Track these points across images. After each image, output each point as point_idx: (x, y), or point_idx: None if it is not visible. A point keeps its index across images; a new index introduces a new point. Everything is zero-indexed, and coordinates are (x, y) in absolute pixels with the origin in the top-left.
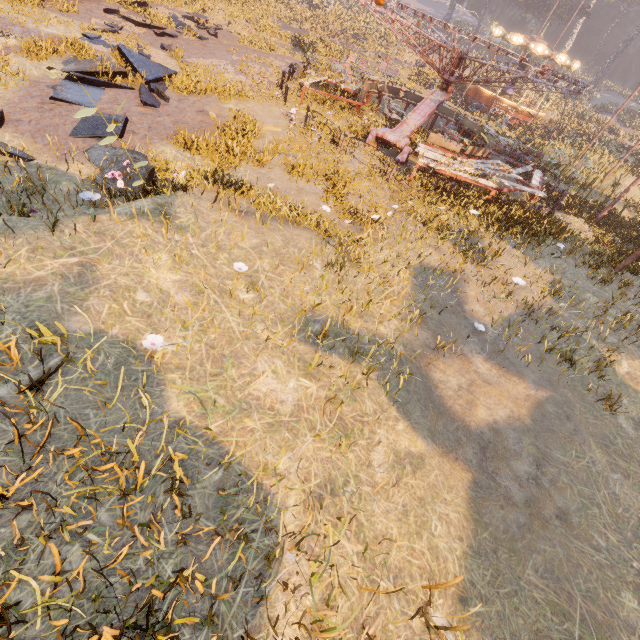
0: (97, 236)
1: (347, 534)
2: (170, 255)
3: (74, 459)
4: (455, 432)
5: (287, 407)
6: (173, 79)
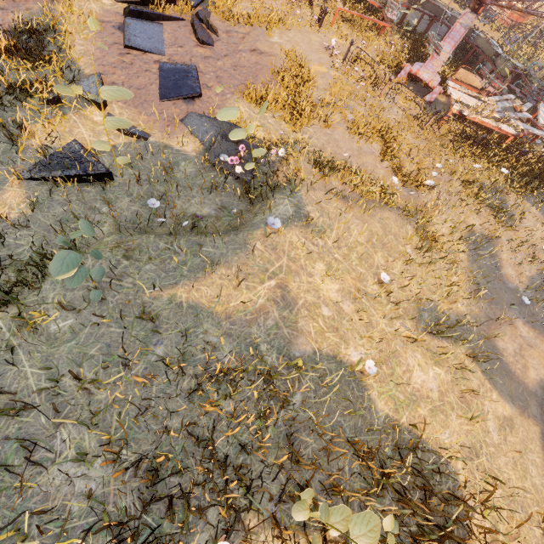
0: (274, 253)
1: (491, 483)
2: (324, 263)
3: (348, 455)
4: (522, 394)
5: (435, 394)
6: (217, 3)
